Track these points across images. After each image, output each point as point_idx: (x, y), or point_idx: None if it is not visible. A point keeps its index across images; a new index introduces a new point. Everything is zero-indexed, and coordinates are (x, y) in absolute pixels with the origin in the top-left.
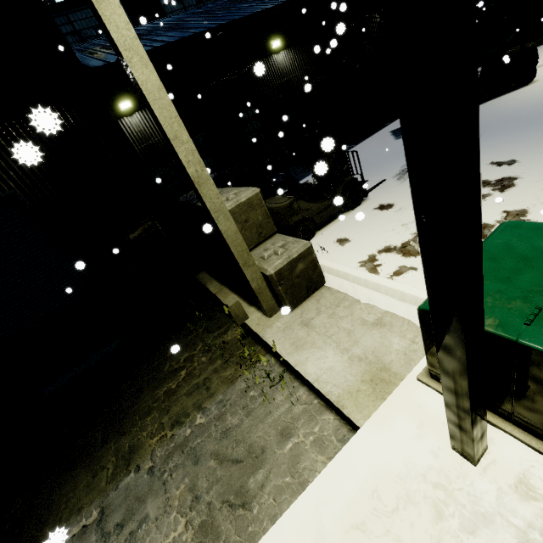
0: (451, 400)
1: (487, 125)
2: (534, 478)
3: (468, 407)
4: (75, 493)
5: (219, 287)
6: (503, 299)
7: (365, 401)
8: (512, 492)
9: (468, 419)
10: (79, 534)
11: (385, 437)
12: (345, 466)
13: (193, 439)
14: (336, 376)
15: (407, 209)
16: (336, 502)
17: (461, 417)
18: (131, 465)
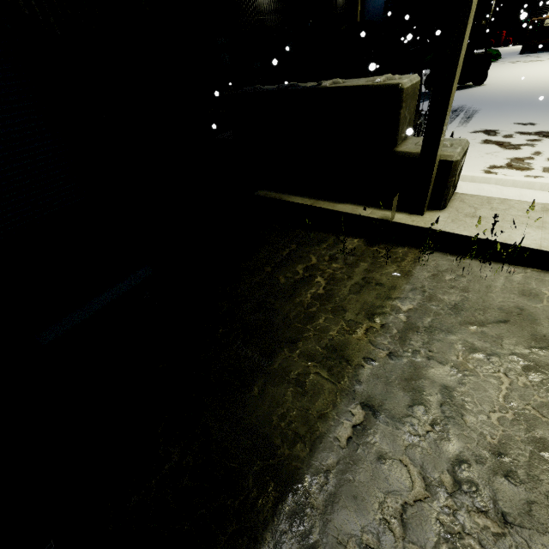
0: None
1: (477, 103)
2: None
3: None
4: (289, 407)
5: (309, 199)
6: None
7: None
8: None
9: None
10: (357, 434)
11: None
12: None
13: (419, 321)
14: None
15: (476, 144)
16: None
17: None
18: (354, 360)
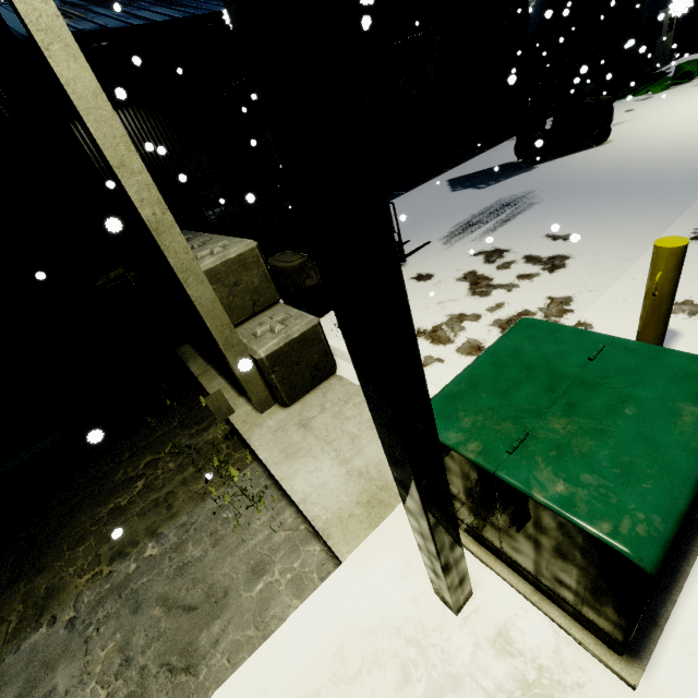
0: (421, 542)
1: (551, 187)
2: (515, 629)
3: (435, 553)
4: None
5: (204, 367)
6: (494, 418)
7: (356, 529)
8: (489, 647)
9: (439, 565)
10: None
11: (364, 579)
12: (311, 617)
13: (138, 577)
14: (328, 495)
15: (448, 283)
16: (290, 667)
17: (433, 561)
18: (45, 616)
